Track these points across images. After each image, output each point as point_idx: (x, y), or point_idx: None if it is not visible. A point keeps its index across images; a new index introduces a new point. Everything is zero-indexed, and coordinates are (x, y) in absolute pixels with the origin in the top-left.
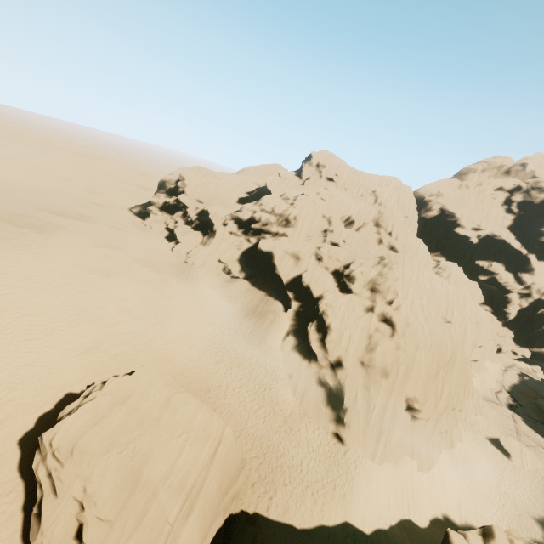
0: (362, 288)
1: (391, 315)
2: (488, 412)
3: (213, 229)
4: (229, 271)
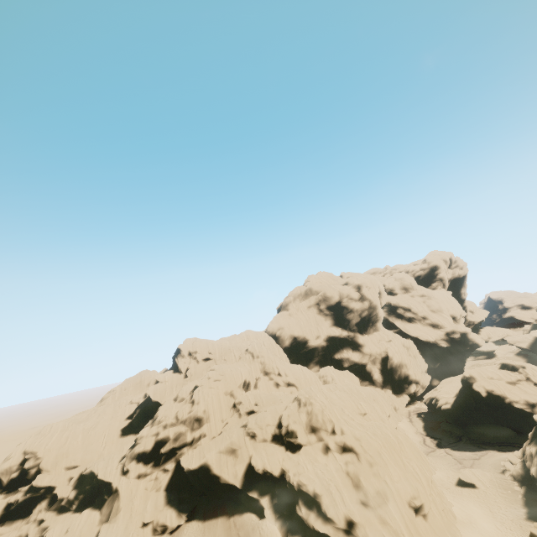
0: (306, 436)
1: (344, 442)
2: (436, 463)
3: (112, 490)
4: (164, 527)
